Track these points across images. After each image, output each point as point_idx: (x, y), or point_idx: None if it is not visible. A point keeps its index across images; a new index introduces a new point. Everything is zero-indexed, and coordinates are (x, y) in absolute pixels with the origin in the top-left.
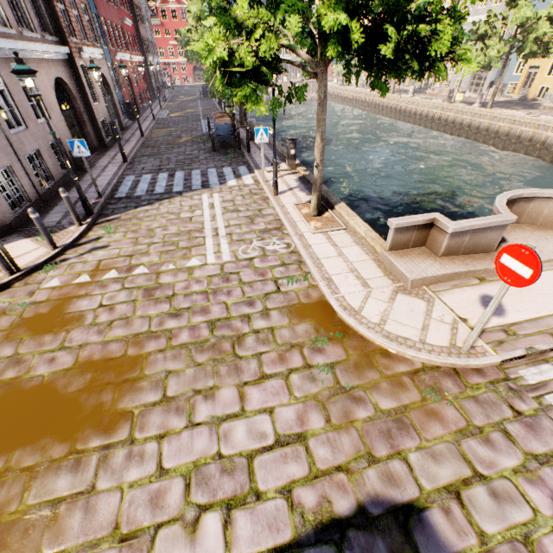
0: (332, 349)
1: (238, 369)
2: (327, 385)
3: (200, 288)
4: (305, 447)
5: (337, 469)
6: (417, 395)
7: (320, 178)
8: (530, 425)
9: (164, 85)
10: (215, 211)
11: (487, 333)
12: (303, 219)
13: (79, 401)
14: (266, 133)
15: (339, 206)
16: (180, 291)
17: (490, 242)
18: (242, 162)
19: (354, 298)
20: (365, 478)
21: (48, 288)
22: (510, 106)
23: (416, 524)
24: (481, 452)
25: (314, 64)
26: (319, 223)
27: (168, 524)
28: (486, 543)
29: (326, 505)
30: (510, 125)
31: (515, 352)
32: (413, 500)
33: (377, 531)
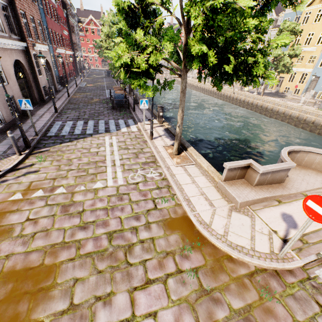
0: (194, 256)
1: (129, 275)
2: (194, 288)
3: (102, 205)
4: None
5: None
6: (256, 294)
7: (180, 133)
8: None
9: (84, 68)
10: (113, 148)
11: None
12: (169, 156)
13: None
14: (147, 103)
15: (190, 149)
16: (88, 207)
17: (281, 177)
18: (130, 116)
19: (206, 215)
20: None
21: None
22: (271, 95)
23: None
24: None
25: (179, 69)
26: (179, 159)
27: None
28: None
29: None
30: (273, 105)
31: (310, 257)
32: None
33: None
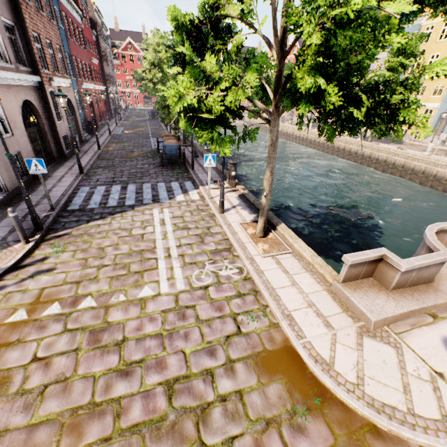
0: (314, 426)
1: None
2: None
3: (154, 328)
4: None
5: None
6: None
7: (268, 205)
8: None
9: (120, 108)
10: (166, 228)
11: None
12: (251, 240)
13: None
14: (214, 159)
15: (280, 227)
16: (131, 334)
17: (430, 275)
18: (187, 177)
19: (321, 344)
20: None
21: None
22: (382, 141)
23: None
24: None
25: (268, 112)
26: (266, 245)
27: None
28: None
29: None
30: (386, 155)
31: None
32: None
33: None
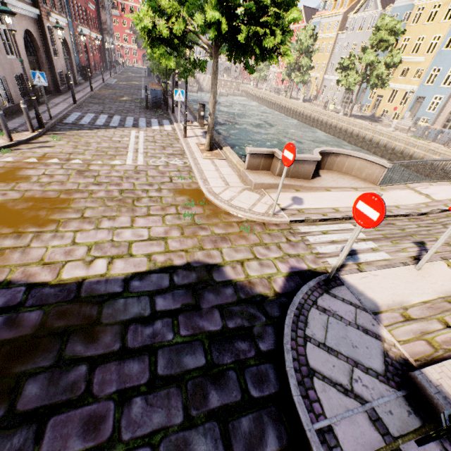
0: (196, 209)
1: (134, 210)
2: (187, 222)
3: (118, 174)
4: (165, 242)
5: (180, 250)
6: (238, 230)
7: (212, 124)
8: (293, 245)
9: (116, 63)
10: (139, 140)
11: (288, 210)
12: (199, 150)
13: (22, 213)
14: (183, 94)
15: (225, 148)
16: (103, 174)
17: (307, 172)
18: (167, 117)
19: (218, 189)
20: (195, 254)
21: (4, 161)
22: (363, 119)
23: (216, 270)
24: (262, 251)
25: (210, 47)
26: (209, 154)
27: (75, 261)
28: (249, 278)
29: (169, 261)
30: (359, 129)
31: (299, 218)
32: (218, 263)
33: (194, 271)
